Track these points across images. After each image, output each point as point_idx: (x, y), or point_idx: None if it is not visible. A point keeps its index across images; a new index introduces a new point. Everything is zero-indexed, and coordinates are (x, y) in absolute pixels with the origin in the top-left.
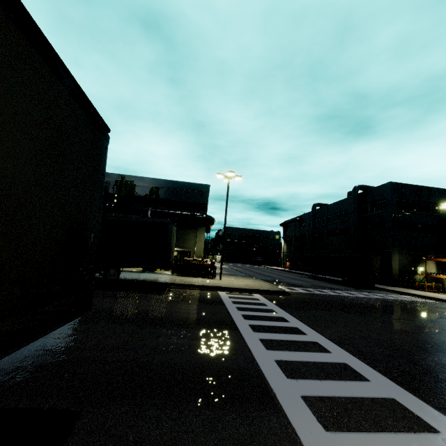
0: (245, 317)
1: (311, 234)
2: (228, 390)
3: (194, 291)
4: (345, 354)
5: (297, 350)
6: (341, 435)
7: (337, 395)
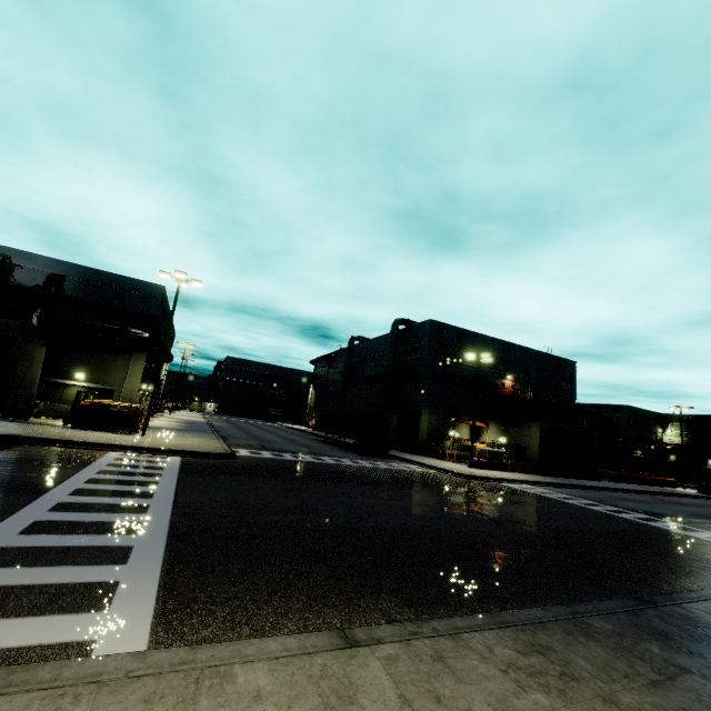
0: (91, 481)
1: (343, 379)
2: None
3: (61, 450)
4: (164, 515)
5: (97, 512)
6: None
7: (60, 545)
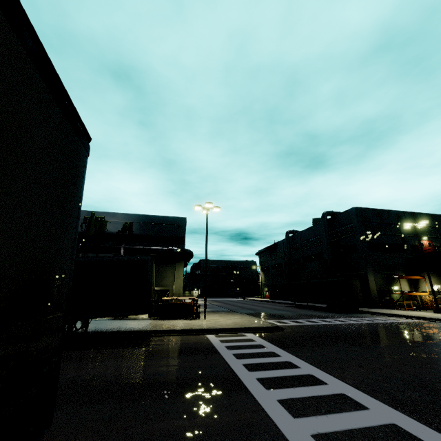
0: (248, 367)
1: (287, 261)
2: None
3: (178, 338)
4: (385, 408)
5: (330, 412)
6: None
7: None
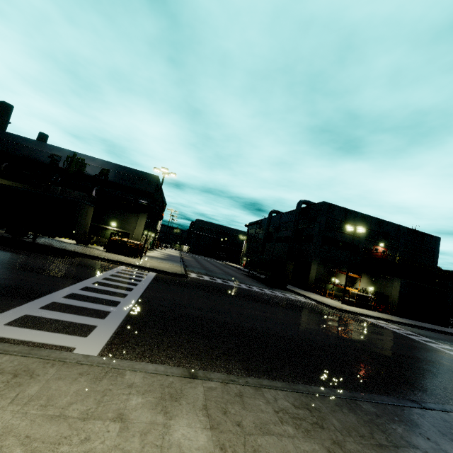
0: (105, 278)
1: (263, 237)
2: (11, 293)
3: (97, 262)
4: (133, 300)
5: (101, 293)
6: (44, 310)
7: (78, 305)
